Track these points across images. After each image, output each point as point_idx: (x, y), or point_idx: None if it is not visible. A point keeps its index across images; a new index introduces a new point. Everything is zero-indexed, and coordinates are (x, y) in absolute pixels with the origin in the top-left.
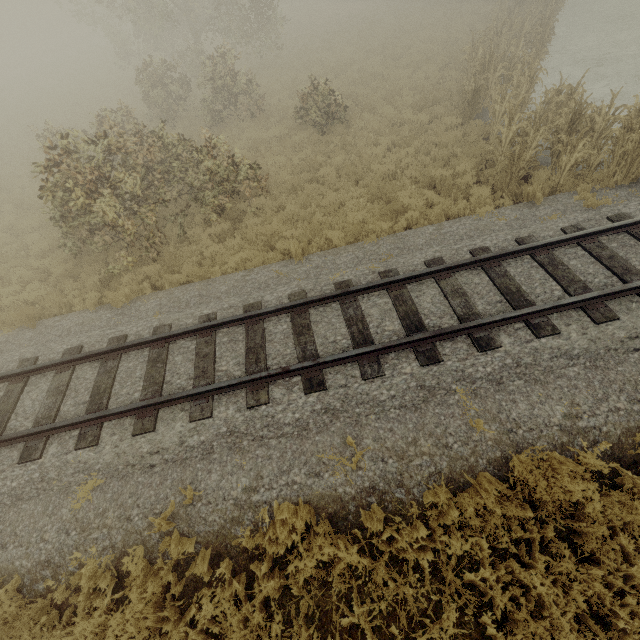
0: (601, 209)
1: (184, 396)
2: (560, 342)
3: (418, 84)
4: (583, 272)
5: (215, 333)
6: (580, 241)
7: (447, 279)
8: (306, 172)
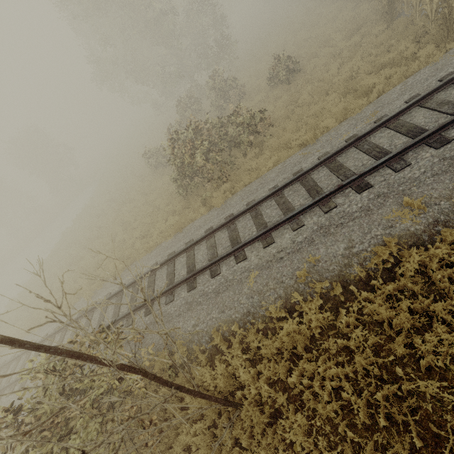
0: None
1: (284, 220)
2: None
3: (340, 26)
4: None
5: (283, 192)
6: None
7: (429, 101)
8: (289, 106)
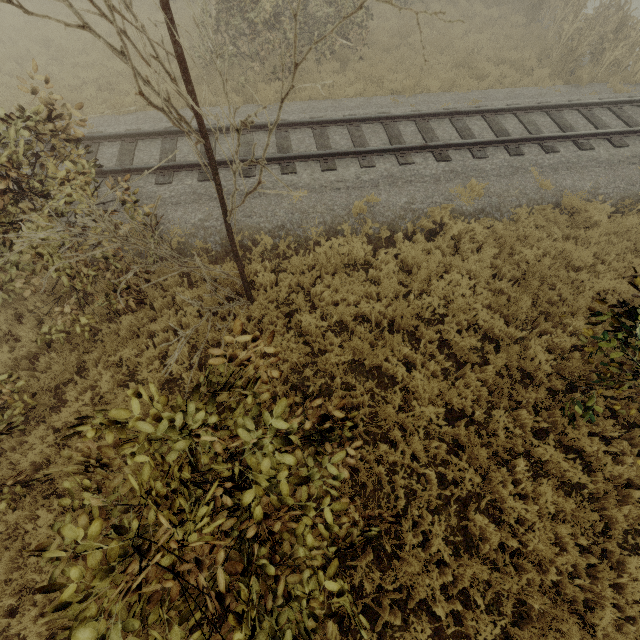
0: (624, 94)
1: (356, 151)
2: (594, 154)
3: None
4: (610, 124)
5: (361, 126)
6: (610, 107)
7: (524, 116)
8: (395, 38)
